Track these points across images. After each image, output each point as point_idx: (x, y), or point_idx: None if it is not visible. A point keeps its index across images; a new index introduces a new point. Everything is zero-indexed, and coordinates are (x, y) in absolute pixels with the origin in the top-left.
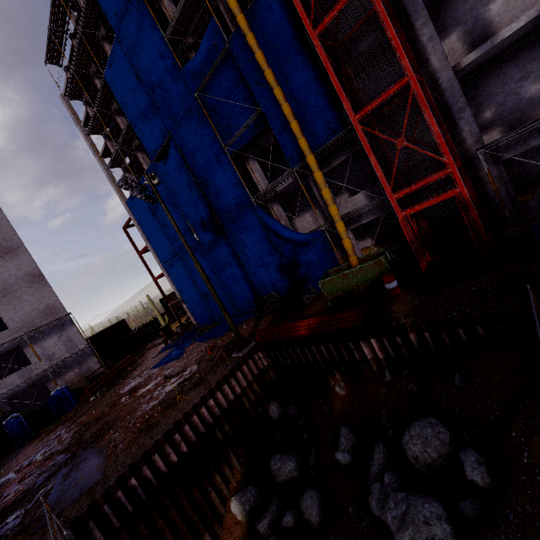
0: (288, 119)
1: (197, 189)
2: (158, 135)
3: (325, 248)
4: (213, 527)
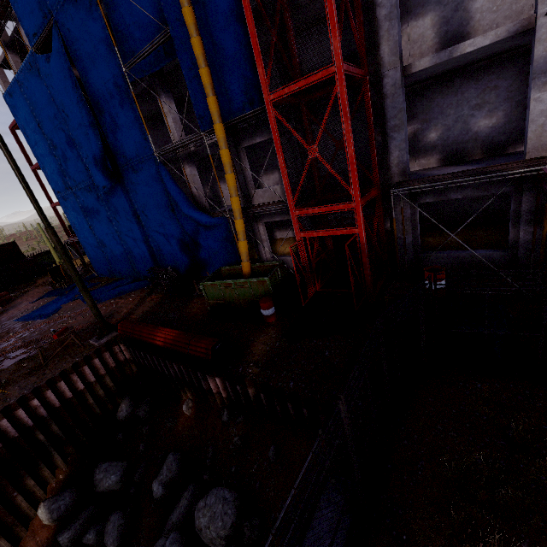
0: (197, 62)
1: (90, 114)
2: (36, 11)
3: (227, 238)
4: (15, 530)
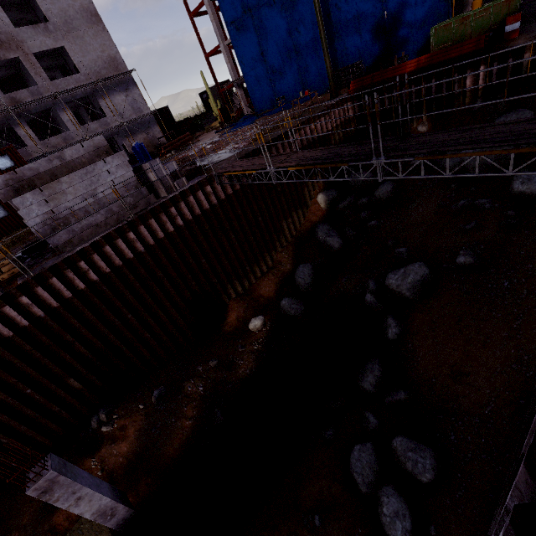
0: None
1: None
2: None
3: None
4: (303, 209)
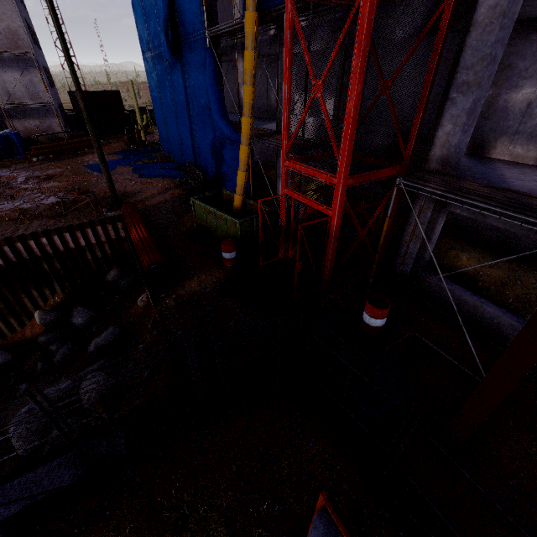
0: None
1: None
2: None
3: None
4: (22, 317)
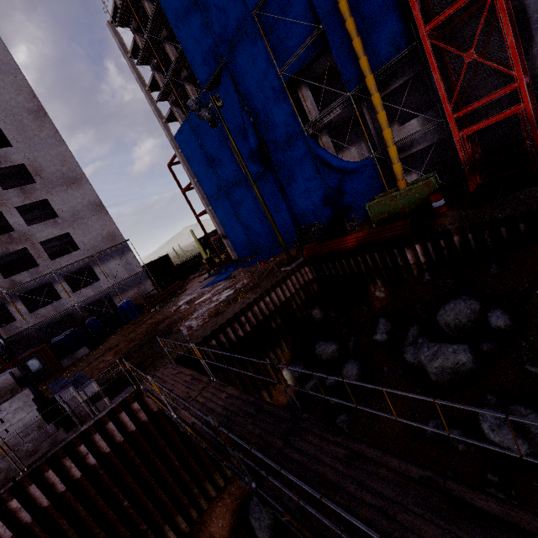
0: (351, 36)
1: (248, 119)
2: (210, 62)
3: (372, 176)
4: (269, 388)
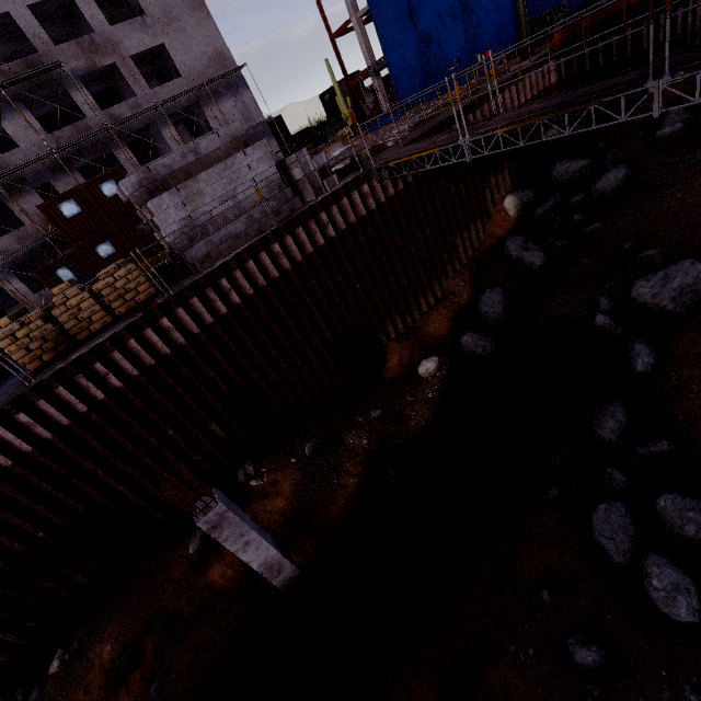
0: None
1: None
2: None
3: None
4: (483, 220)
